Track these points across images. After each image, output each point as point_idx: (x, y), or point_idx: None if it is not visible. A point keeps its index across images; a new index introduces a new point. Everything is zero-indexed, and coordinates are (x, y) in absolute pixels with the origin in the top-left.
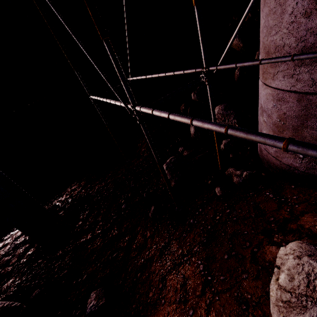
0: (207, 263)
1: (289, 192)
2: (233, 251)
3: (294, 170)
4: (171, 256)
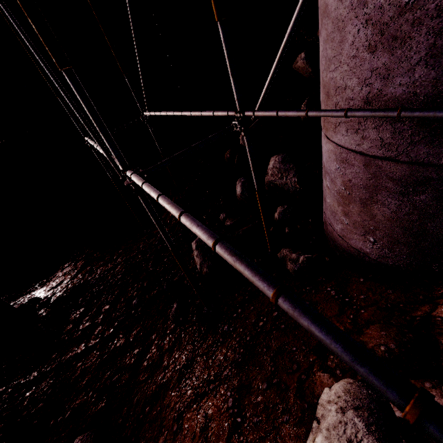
0: (239, 395)
1: (355, 289)
2: (274, 378)
3: (364, 256)
4: (193, 381)
